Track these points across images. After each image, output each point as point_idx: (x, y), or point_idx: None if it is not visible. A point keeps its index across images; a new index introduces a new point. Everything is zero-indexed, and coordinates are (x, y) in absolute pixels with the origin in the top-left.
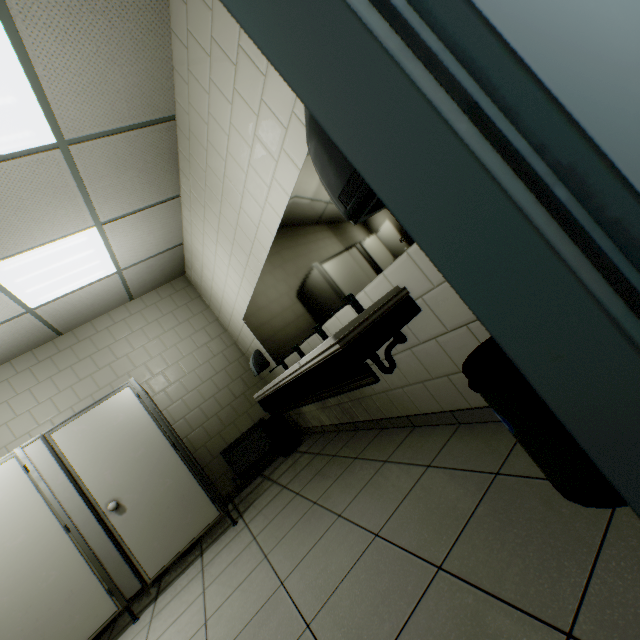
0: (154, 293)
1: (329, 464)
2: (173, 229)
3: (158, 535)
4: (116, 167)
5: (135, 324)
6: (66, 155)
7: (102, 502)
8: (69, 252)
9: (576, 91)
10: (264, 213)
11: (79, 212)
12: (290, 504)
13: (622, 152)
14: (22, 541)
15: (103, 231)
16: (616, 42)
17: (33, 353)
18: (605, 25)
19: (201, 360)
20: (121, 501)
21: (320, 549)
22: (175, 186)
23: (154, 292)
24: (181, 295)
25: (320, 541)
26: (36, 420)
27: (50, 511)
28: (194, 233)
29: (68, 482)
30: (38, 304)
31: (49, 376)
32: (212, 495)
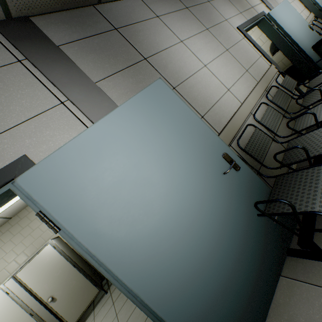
0: None
1: None
2: None
3: (73, 306)
4: None
5: None
6: None
7: (45, 299)
8: None
9: (137, 281)
10: None
11: None
12: None
13: (147, 294)
14: None
15: None
16: (154, 247)
17: None
18: (152, 242)
19: None
20: (54, 296)
21: (134, 315)
22: None
23: None
24: None
25: (134, 310)
26: (7, 261)
27: (22, 309)
28: None
29: (28, 294)
30: None
31: (9, 239)
32: (95, 283)
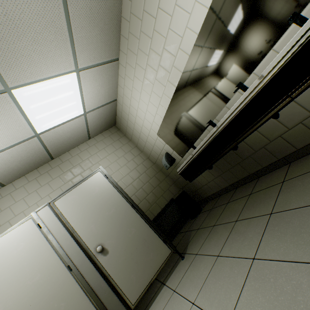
0: (100, 135)
1: (251, 198)
2: (113, 86)
3: (132, 269)
4: (89, 22)
5: (92, 151)
6: (63, 0)
7: (91, 247)
8: (60, 90)
9: None
10: (191, 16)
11: (67, 56)
12: (236, 227)
13: None
14: (38, 279)
15: (79, 77)
16: None
17: (37, 170)
18: None
19: (131, 168)
20: (104, 246)
21: None
22: (117, 50)
23: (100, 134)
24: (115, 135)
25: None
26: None
27: (56, 255)
28: (126, 85)
29: (67, 234)
30: (41, 130)
31: (47, 182)
32: (163, 238)
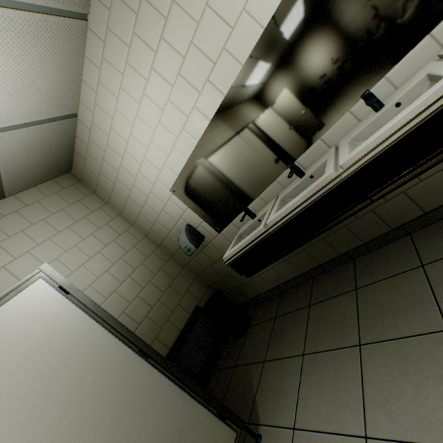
0: (33, 190)
1: (366, 296)
2: (70, 82)
3: None
4: None
5: (11, 227)
6: None
7: None
8: None
9: None
10: None
11: None
12: (371, 360)
13: None
14: None
15: None
16: None
17: None
18: None
19: (112, 258)
20: None
21: None
22: None
23: (33, 189)
24: (71, 192)
25: None
26: None
27: None
28: (103, 82)
29: None
30: None
31: None
32: (218, 409)
